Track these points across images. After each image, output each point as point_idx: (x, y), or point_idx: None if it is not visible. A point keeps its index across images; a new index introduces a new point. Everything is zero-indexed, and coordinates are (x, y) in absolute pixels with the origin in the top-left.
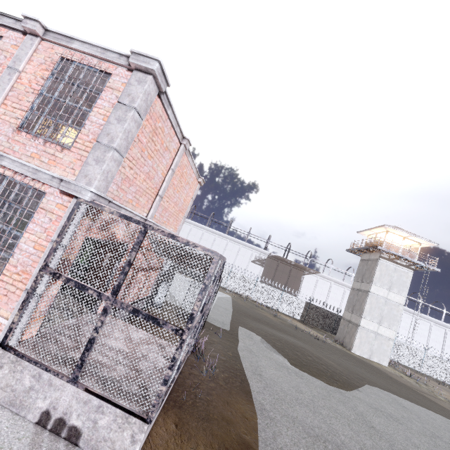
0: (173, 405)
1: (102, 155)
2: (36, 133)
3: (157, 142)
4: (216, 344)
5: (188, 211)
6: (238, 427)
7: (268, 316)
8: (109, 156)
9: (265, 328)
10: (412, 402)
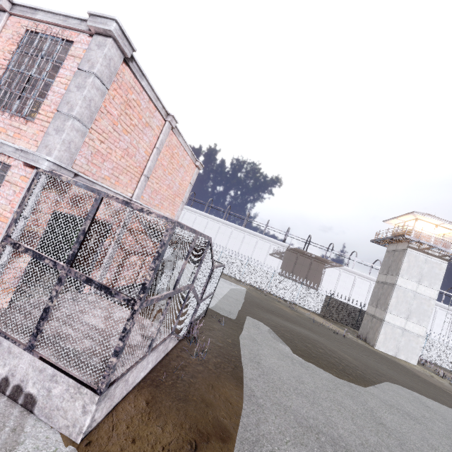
0: (150, 384)
1: (62, 124)
2: (4, 108)
3: (132, 116)
4: (215, 331)
5: (186, 197)
6: (218, 410)
7: (284, 308)
8: (68, 125)
9: (277, 319)
10: (439, 403)
